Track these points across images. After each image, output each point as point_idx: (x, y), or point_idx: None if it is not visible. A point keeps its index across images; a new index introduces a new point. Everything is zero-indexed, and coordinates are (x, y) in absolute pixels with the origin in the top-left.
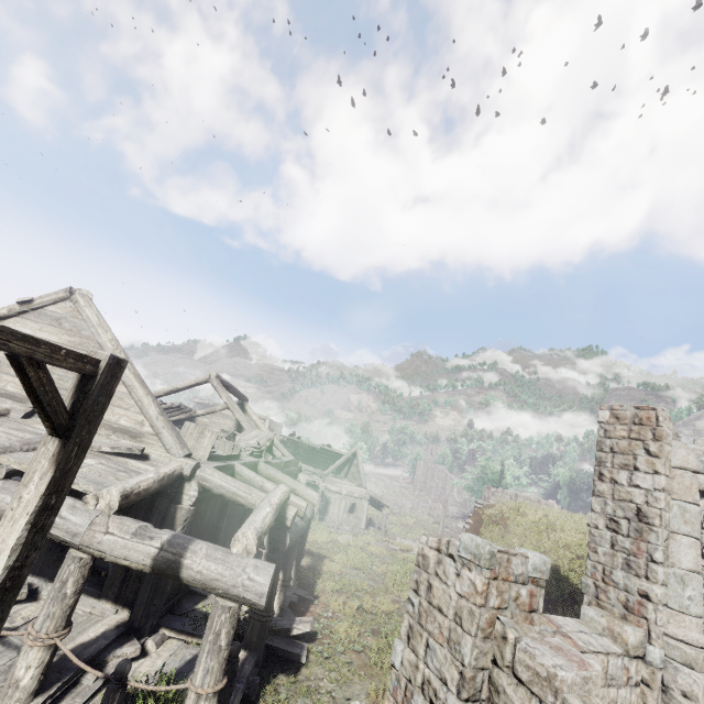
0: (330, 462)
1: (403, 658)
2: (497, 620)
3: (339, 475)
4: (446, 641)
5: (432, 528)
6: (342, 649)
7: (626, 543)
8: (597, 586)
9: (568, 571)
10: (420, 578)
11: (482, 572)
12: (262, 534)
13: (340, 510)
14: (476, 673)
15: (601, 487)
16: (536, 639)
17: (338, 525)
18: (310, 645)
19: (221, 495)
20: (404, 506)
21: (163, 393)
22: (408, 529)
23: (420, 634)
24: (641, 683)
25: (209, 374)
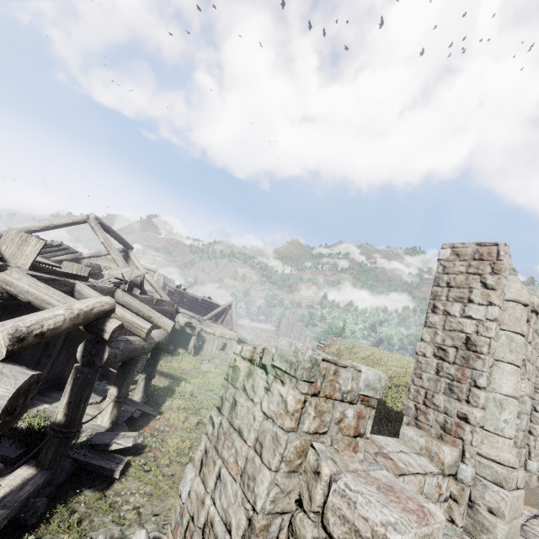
0: (210, 311)
1: (191, 488)
2: (311, 449)
3: (217, 322)
4: (239, 474)
5: None
6: (167, 462)
7: (451, 370)
8: (418, 409)
9: (386, 396)
10: (226, 393)
11: (297, 386)
12: (29, 335)
13: (213, 348)
14: (272, 520)
15: (433, 319)
16: (359, 476)
17: (210, 359)
18: (133, 458)
19: (29, 302)
20: None
21: (39, 228)
22: None
23: (214, 461)
24: (450, 498)
25: (87, 215)
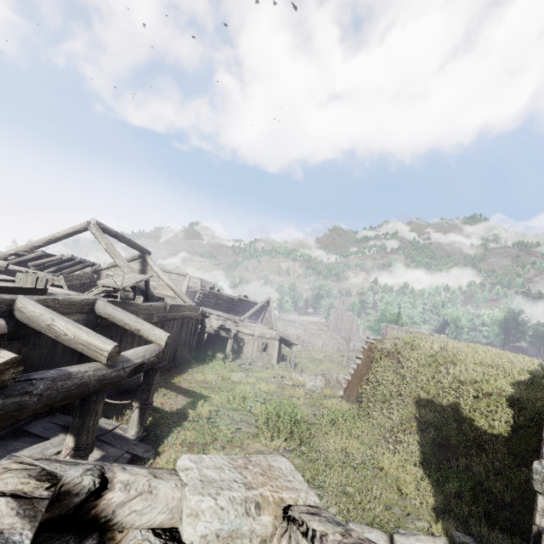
0: (248, 310)
1: None
2: None
3: (257, 321)
4: None
5: (338, 360)
6: None
7: None
8: None
9: (471, 411)
10: None
11: None
12: None
13: (253, 349)
14: None
15: None
16: None
17: (251, 361)
18: None
19: None
20: (316, 344)
21: (41, 242)
22: (317, 362)
23: None
24: None
25: (88, 221)
